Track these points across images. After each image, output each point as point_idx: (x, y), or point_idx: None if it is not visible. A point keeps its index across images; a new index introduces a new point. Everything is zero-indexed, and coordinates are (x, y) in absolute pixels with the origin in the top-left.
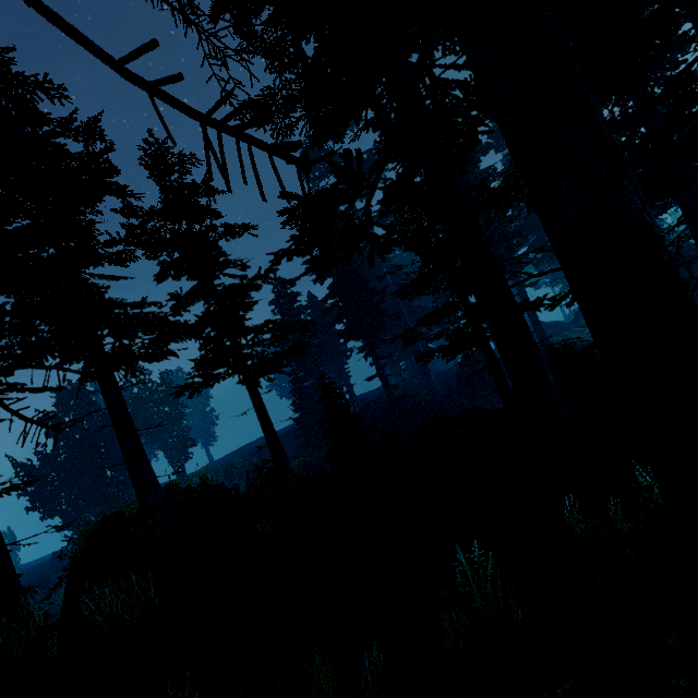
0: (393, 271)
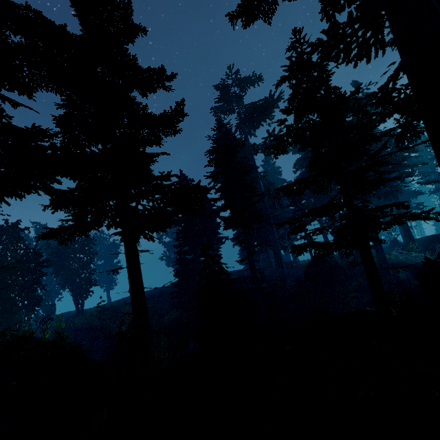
0: (266, 186)
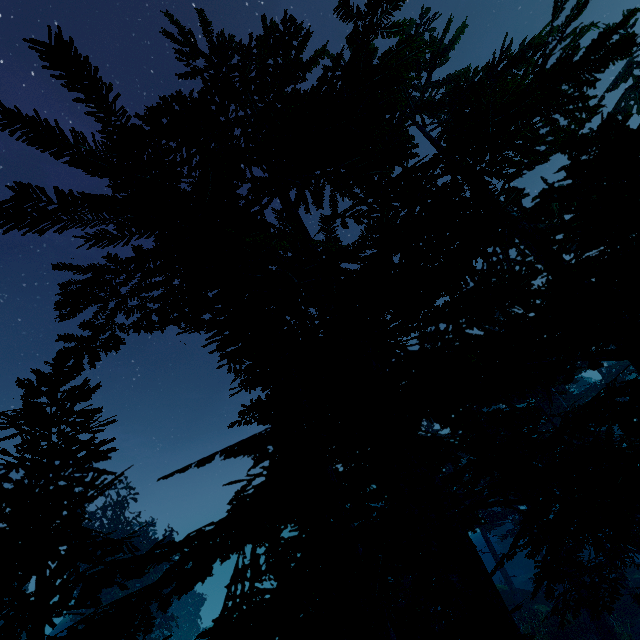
0: None
